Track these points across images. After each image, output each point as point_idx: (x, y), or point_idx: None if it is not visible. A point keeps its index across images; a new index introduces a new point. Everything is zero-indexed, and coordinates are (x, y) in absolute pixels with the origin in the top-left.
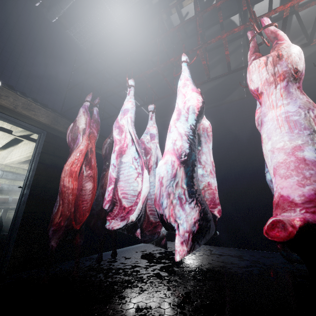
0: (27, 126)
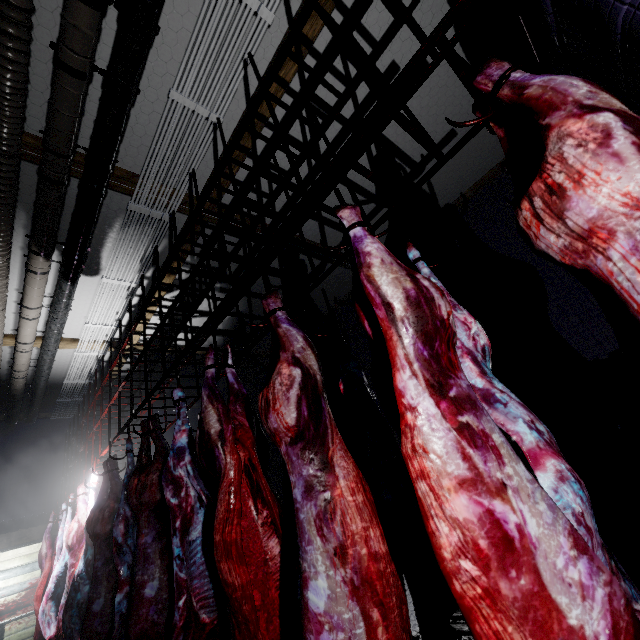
0: (30, 543)
